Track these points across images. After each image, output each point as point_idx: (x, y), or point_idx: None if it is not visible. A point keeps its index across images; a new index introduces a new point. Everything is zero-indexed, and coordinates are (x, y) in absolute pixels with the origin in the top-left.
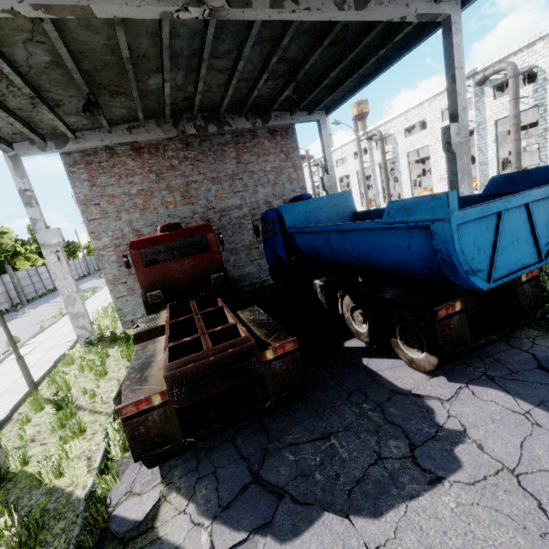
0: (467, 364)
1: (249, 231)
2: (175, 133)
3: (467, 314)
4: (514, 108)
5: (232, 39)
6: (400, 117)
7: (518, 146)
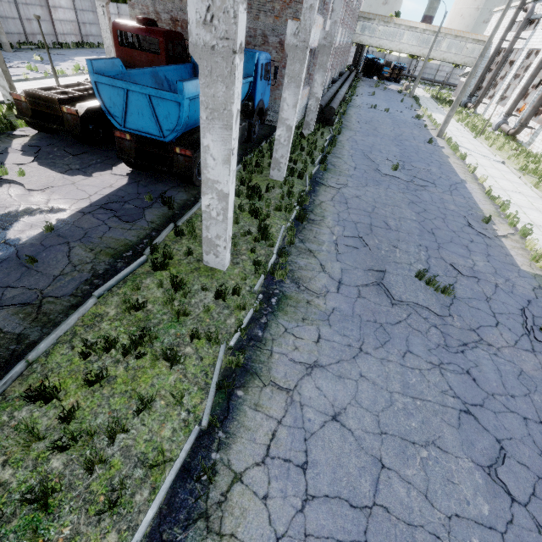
0: (147, 177)
1: None
2: None
3: (134, 145)
4: None
5: None
6: None
7: None
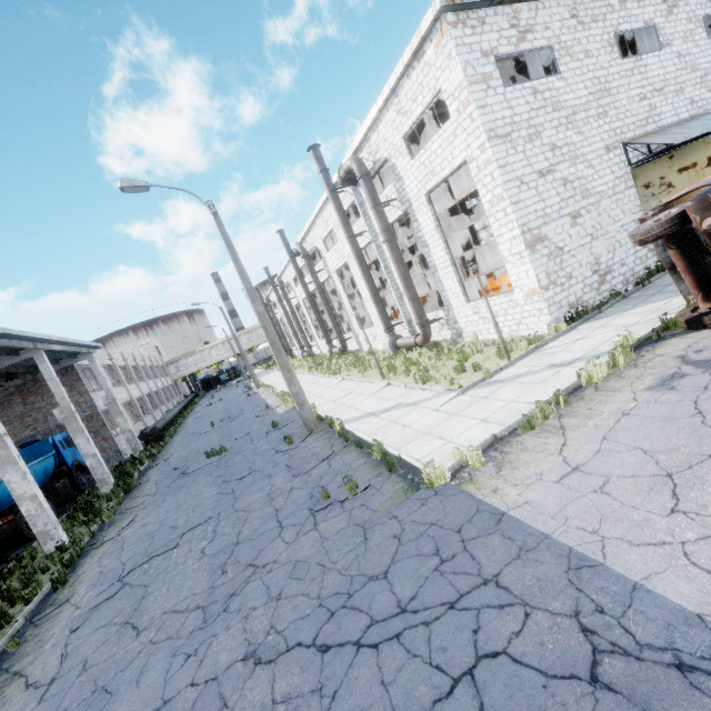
0: None
1: None
2: None
3: None
4: (313, 281)
5: None
6: (287, 269)
7: (328, 309)
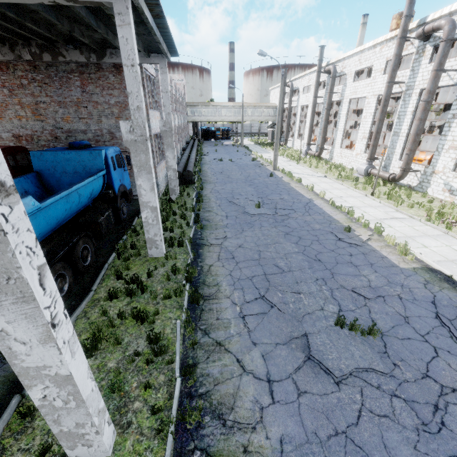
0: None
1: None
2: (12, 57)
3: None
4: (431, 81)
5: None
6: (356, 55)
7: (419, 127)
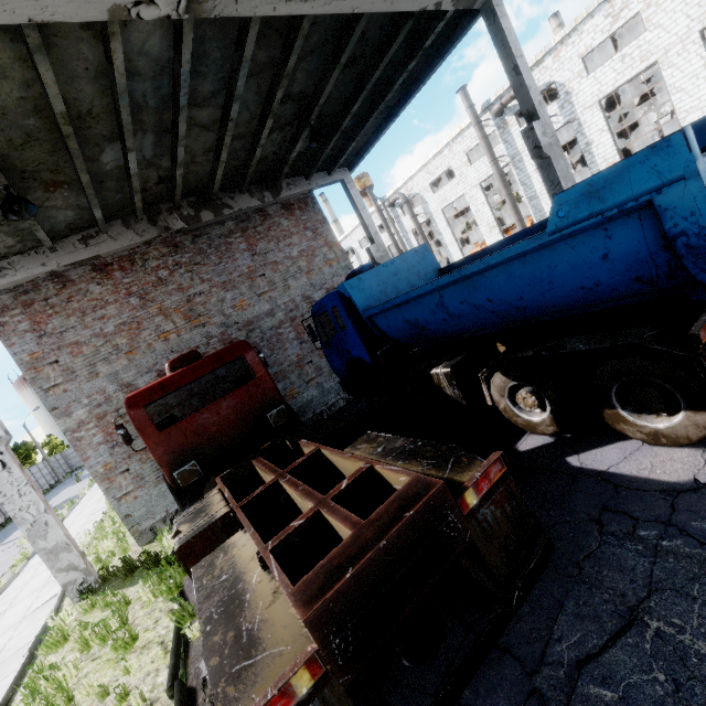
0: None
1: (292, 342)
2: (155, 232)
3: None
4: None
5: (217, 73)
6: (420, 172)
7: None
